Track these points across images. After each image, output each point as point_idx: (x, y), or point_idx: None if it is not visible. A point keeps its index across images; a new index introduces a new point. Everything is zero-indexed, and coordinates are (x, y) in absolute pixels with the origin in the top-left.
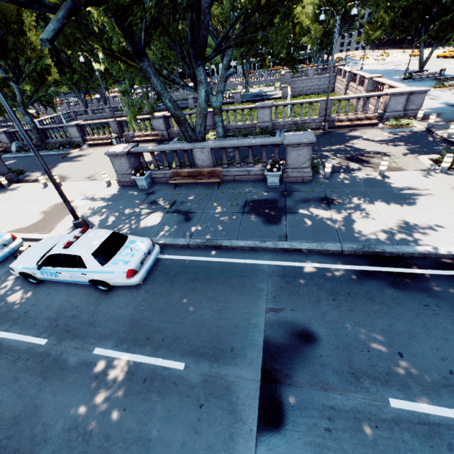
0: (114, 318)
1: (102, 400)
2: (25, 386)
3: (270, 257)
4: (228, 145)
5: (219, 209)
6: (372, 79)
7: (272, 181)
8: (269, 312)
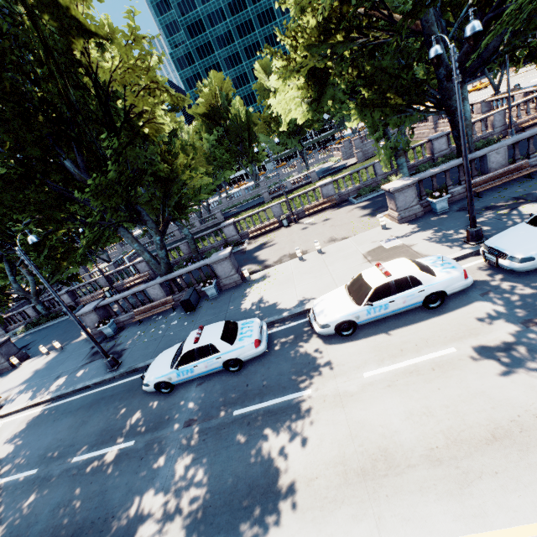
0: None
1: None
2: None
3: None
4: (528, 136)
5: None
6: (483, 101)
7: None
8: None
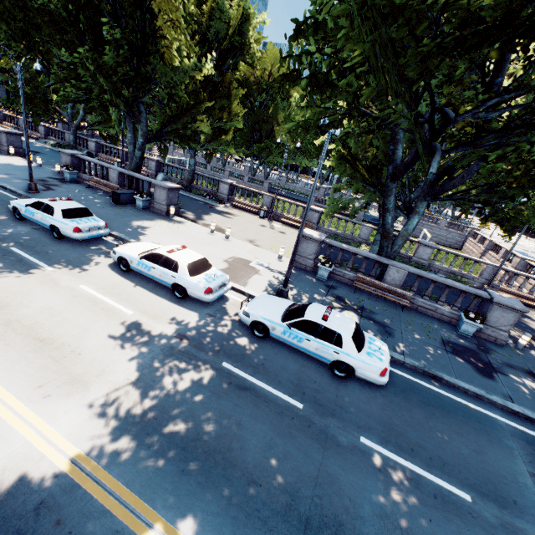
0: (362, 410)
1: (399, 498)
2: (305, 446)
3: (500, 413)
4: (429, 277)
5: (417, 336)
6: (524, 260)
7: (467, 329)
8: (534, 477)
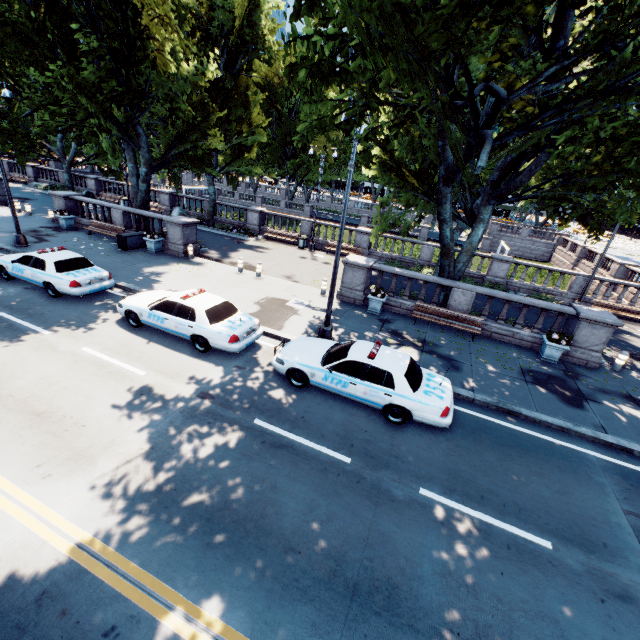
0: (423, 459)
1: (465, 553)
2: (353, 505)
3: (591, 447)
4: (502, 296)
5: (491, 367)
6: (624, 265)
7: (551, 354)
8: (630, 515)
